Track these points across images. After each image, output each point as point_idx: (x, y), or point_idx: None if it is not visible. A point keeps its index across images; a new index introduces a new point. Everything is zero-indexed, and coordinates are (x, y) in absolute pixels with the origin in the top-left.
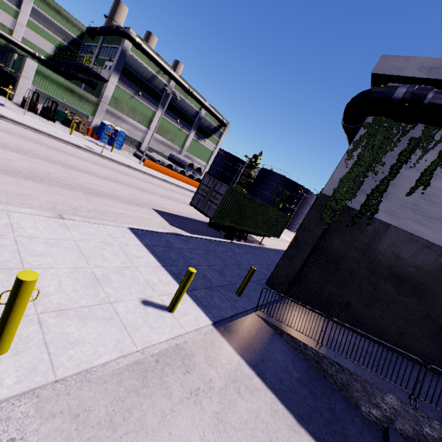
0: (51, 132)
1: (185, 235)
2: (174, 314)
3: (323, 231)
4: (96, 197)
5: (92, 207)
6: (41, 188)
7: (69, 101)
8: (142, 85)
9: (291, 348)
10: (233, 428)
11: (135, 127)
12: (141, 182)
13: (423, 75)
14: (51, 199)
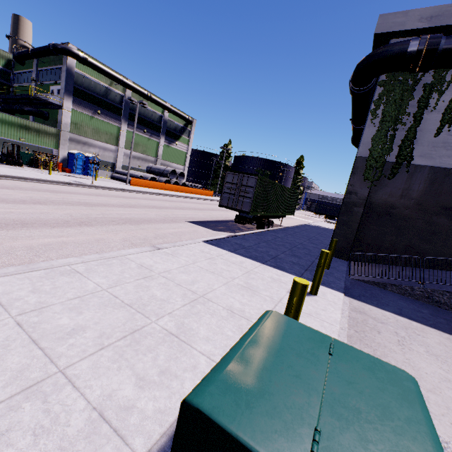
0: (34, 176)
1: (238, 235)
2: (319, 296)
3: (369, 189)
4: (142, 225)
5: (152, 234)
6: (101, 230)
7: (27, 140)
8: (98, 103)
9: (399, 295)
10: (446, 357)
11: (104, 148)
12: (148, 201)
13: (425, 25)
14: (120, 237)
